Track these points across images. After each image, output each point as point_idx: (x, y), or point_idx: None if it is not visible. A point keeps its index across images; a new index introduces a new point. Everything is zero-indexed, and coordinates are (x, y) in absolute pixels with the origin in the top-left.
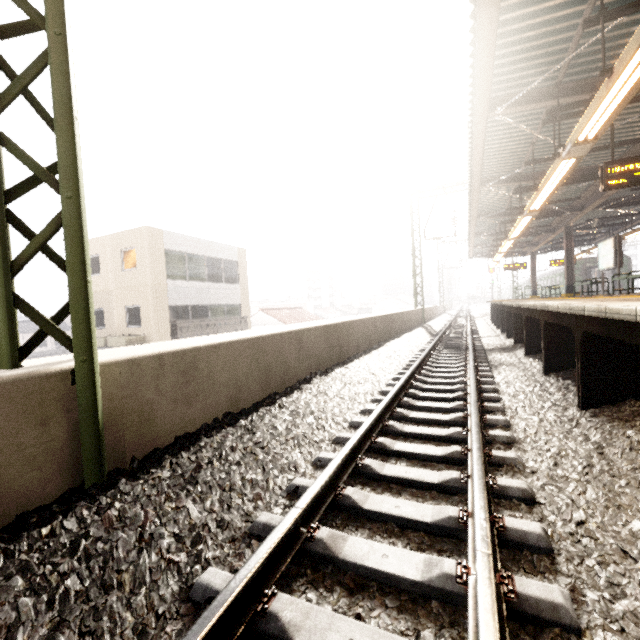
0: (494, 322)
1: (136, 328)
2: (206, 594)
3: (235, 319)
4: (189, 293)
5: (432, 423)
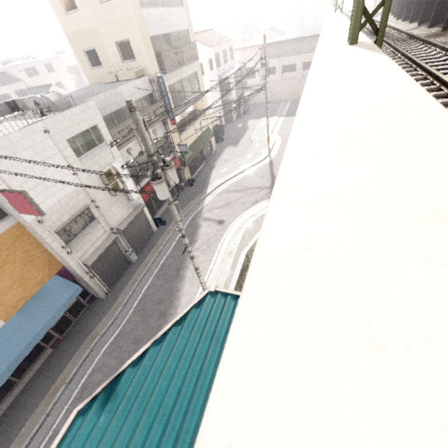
0: (404, 17)
1: (132, 62)
2: (447, 103)
3: (189, 45)
4: (157, 21)
5: (445, 70)
